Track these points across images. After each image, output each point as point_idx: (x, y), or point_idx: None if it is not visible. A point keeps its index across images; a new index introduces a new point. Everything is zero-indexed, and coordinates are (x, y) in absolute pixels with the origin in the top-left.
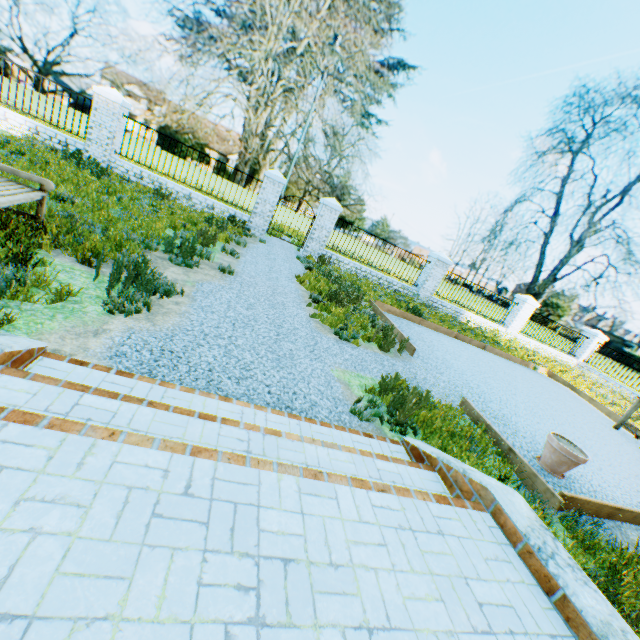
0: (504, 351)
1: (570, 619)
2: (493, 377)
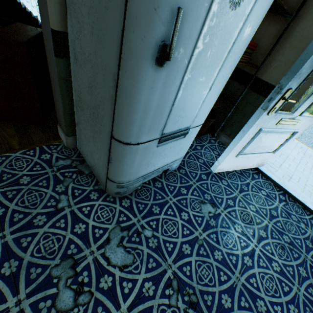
0: None
1: None
2: None
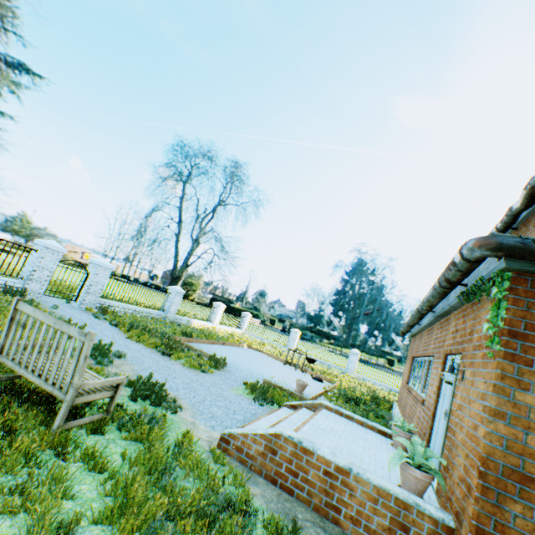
0: (226, 340)
1: (347, 417)
2: (249, 361)
